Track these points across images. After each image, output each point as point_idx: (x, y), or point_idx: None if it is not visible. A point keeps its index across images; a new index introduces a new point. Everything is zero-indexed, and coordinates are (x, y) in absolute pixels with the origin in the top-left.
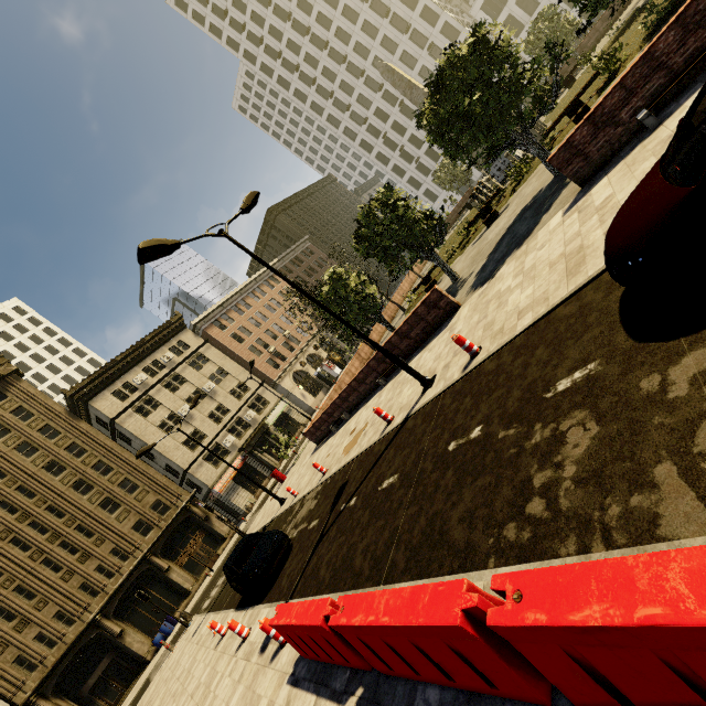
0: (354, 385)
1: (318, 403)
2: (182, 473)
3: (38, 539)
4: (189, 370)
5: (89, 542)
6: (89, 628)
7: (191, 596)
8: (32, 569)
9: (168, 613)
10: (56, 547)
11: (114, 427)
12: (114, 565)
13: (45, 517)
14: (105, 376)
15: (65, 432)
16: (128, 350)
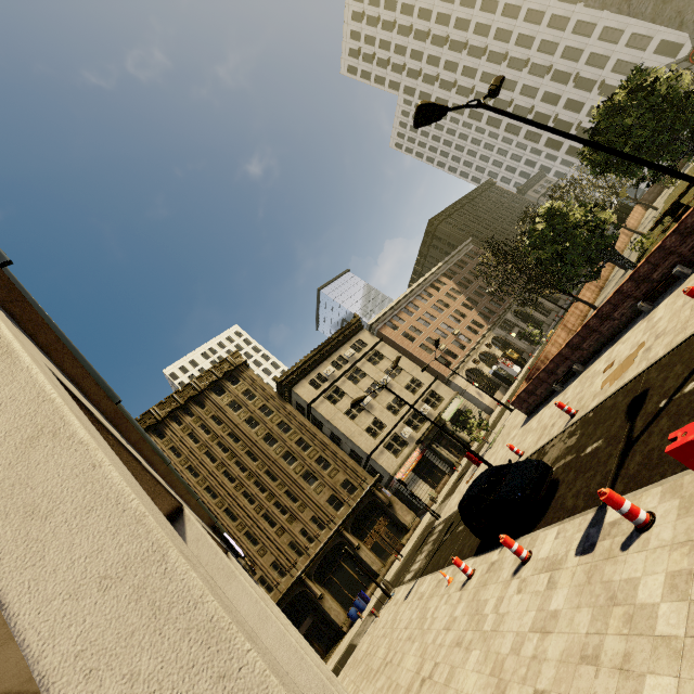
0: (593, 324)
1: (496, 402)
2: (366, 458)
3: (259, 496)
4: (367, 365)
5: (295, 506)
6: (296, 583)
7: (379, 579)
8: (256, 520)
9: (371, 577)
10: (272, 505)
11: (309, 411)
12: (313, 531)
13: (264, 479)
14: (303, 368)
15: (276, 412)
16: (319, 346)
